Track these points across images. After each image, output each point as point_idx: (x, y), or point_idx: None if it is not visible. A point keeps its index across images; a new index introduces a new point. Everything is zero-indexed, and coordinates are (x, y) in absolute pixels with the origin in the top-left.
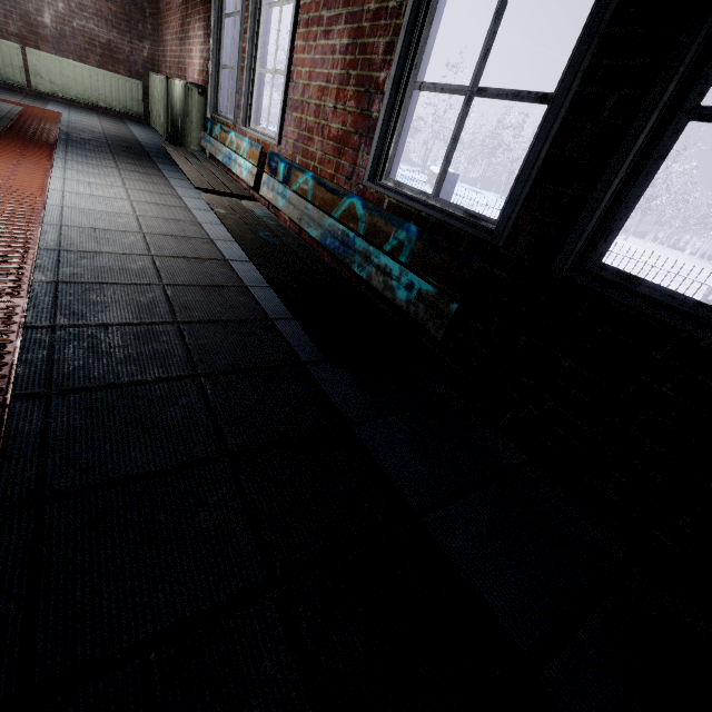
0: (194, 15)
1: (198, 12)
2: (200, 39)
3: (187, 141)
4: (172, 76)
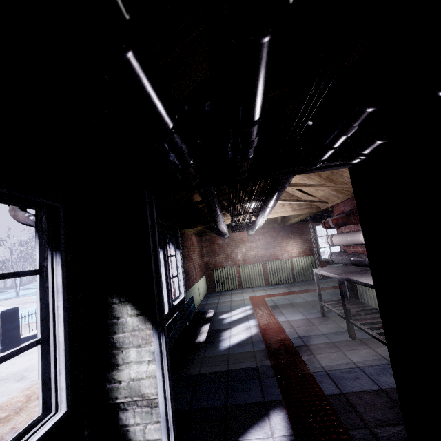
0: (286, 239)
1: (293, 238)
2: (298, 244)
3: (310, 274)
4: (252, 262)
